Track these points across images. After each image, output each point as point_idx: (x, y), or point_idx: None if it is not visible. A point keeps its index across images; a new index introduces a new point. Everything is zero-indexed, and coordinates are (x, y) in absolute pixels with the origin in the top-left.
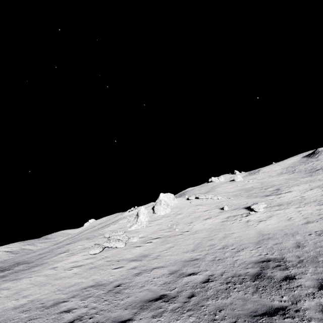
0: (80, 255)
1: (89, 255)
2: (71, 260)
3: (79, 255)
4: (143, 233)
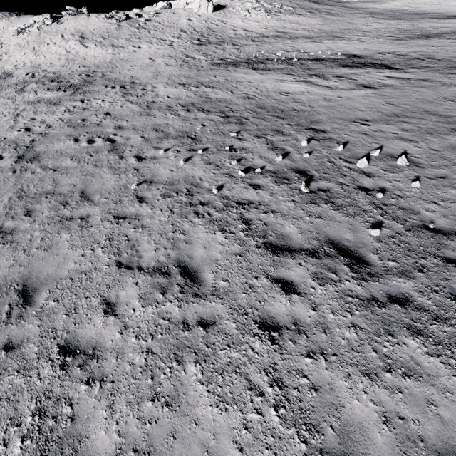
0: (398, 3)
1: (401, 4)
2: (395, 4)
3: (398, 3)
4: (427, 1)
